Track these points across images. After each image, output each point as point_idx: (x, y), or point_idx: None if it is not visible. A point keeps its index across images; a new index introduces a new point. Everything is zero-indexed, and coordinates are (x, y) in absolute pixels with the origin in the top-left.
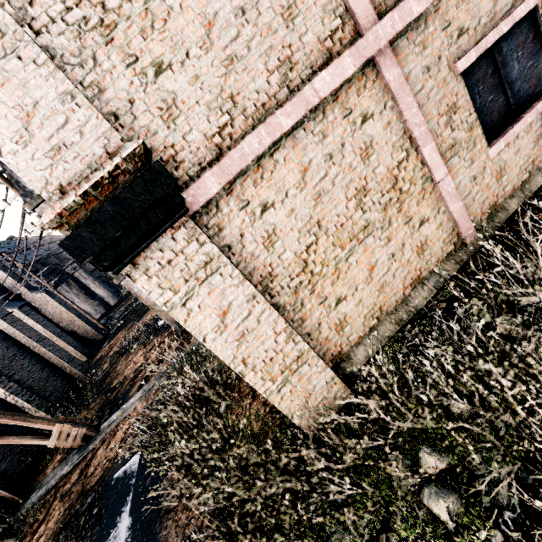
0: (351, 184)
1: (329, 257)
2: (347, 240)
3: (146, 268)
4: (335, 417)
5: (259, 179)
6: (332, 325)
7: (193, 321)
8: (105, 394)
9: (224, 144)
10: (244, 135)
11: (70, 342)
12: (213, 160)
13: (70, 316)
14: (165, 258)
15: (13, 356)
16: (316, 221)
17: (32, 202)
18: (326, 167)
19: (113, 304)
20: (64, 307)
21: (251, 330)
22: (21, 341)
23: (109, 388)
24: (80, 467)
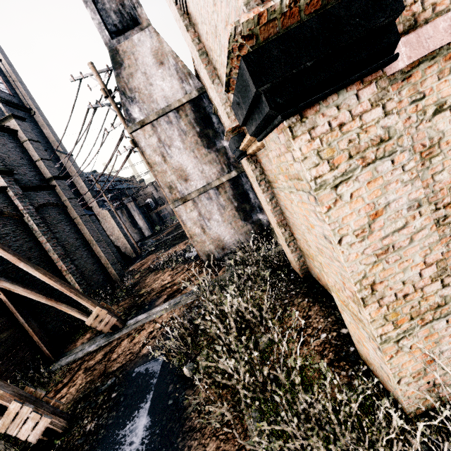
0: None
1: None
2: None
3: (312, 126)
4: None
5: (447, 70)
6: None
7: (337, 212)
8: (134, 297)
9: (423, 15)
10: (449, 9)
11: (114, 252)
12: (403, 33)
13: (119, 233)
14: (338, 119)
15: (78, 246)
16: None
17: (132, 127)
18: None
19: (147, 235)
20: (117, 225)
21: (397, 248)
22: (86, 237)
23: (138, 294)
24: (105, 350)
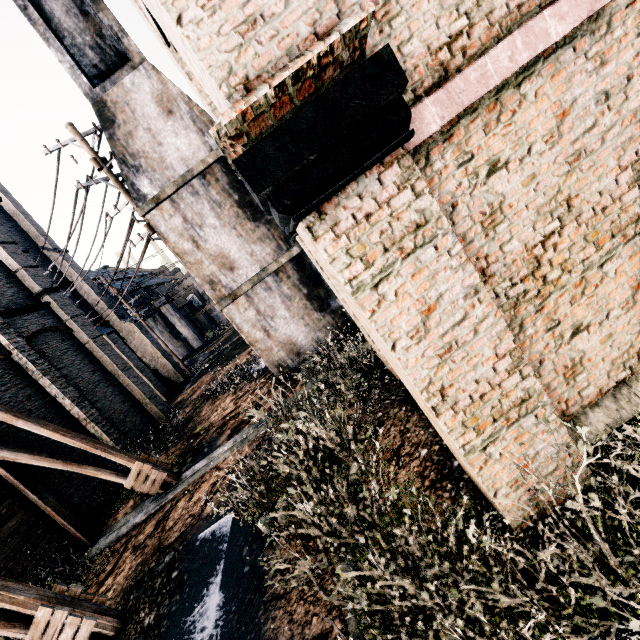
0: (629, 144)
1: (574, 259)
2: (607, 235)
3: (334, 222)
4: (596, 505)
5: (493, 122)
6: (559, 367)
7: (383, 314)
8: (187, 439)
9: (453, 63)
10: (483, 52)
11: (152, 379)
12: (433, 86)
13: (154, 351)
14: (363, 210)
15: (98, 381)
16: (565, 198)
17: (144, 207)
18: (596, 112)
19: (196, 347)
20: (150, 341)
21: (461, 344)
22: (107, 367)
23: (192, 433)
24: (157, 518)
